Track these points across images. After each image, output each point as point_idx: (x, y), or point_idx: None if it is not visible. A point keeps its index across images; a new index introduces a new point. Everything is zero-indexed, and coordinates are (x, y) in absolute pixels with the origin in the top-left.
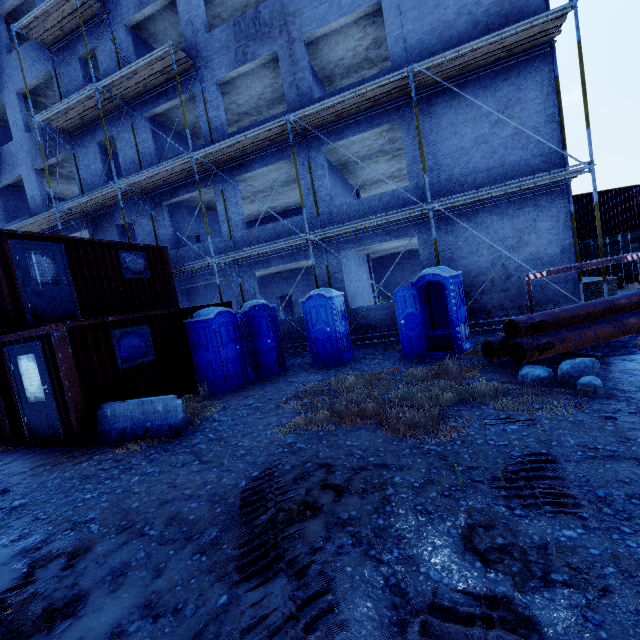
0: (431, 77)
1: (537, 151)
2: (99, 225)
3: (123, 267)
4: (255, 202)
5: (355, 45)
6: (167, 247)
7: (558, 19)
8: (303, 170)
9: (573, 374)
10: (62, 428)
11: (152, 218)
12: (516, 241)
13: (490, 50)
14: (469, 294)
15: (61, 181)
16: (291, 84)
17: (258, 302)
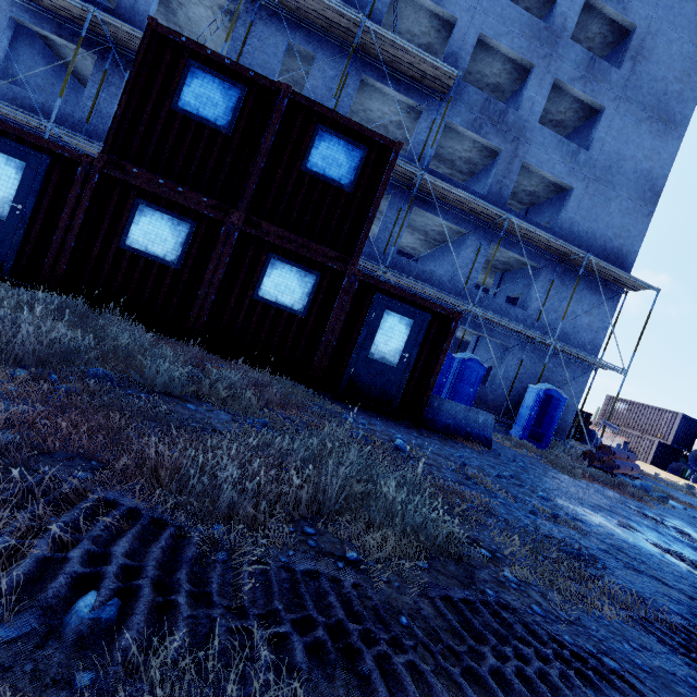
0: (581, 262)
1: (592, 341)
2: None
3: None
4: None
5: (524, 184)
6: None
7: (644, 288)
8: (470, 247)
9: (647, 489)
10: (399, 400)
11: None
12: (558, 385)
13: (613, 275)
14: (520, 403)
15: None
16: (498, 182)
17: None
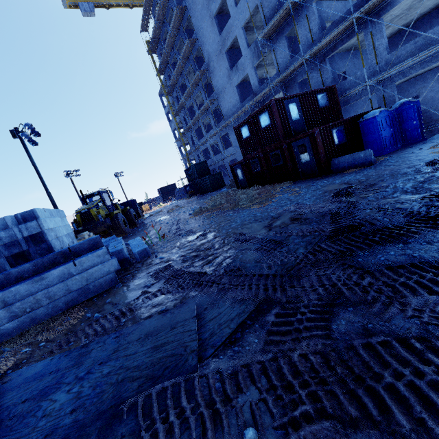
0: None
1: None
2: (288, 87)
3: (318, 103)
4: (389, 27)
5: None
6: (335, 85)
7: None
8: None
9: None
10: (317, 170)
11: (320, 71)
12: None
13: None
14: None
15: (260, 69)
16: None
17: (406, 100)
